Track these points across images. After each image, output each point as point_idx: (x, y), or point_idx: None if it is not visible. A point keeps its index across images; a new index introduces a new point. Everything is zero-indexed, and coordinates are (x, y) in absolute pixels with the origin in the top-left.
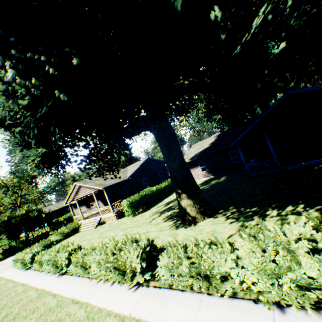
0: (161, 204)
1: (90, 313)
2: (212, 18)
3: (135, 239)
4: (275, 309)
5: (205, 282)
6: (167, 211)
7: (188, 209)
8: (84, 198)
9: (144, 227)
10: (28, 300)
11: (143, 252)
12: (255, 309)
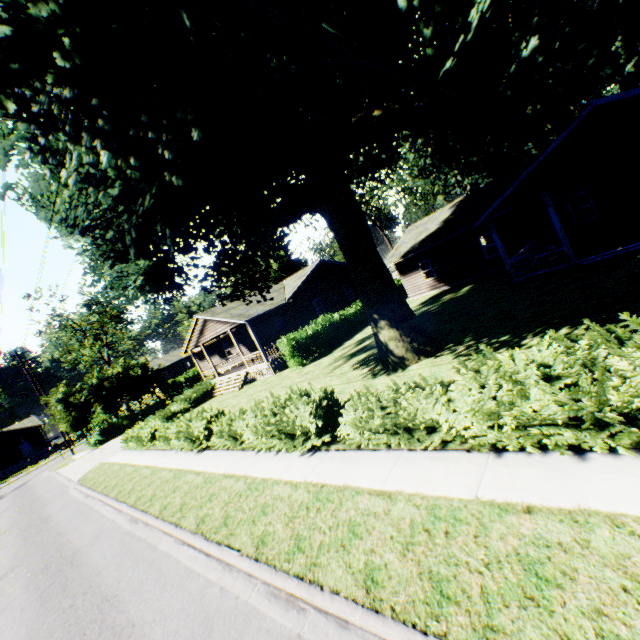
0: (350, 343)
1: (252, 484)
2: (403, 8)
3: (305, 392)
4: (492, 455)
5: (405, 436)
6: (360, 353)
7: (391, 345)
8: (214, 342)
9: (321, 381)
10: (163, 481)
11: (318, 408)
12: (466, 458)
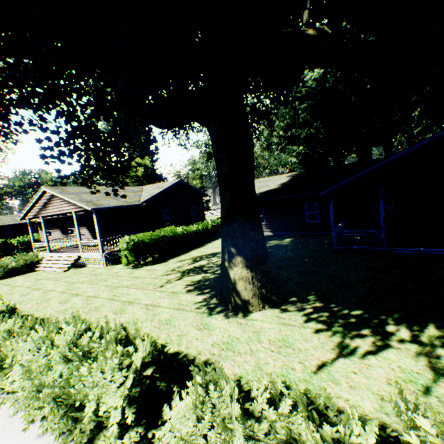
0: (186, 258)
1: None
2: None
3: (125, 334)
4: None
5: None
6: (195, 272)
7: (240, 285)
8: (60, 217)
9: (150, 294)
10: None
11: (134, 379)
12: None
